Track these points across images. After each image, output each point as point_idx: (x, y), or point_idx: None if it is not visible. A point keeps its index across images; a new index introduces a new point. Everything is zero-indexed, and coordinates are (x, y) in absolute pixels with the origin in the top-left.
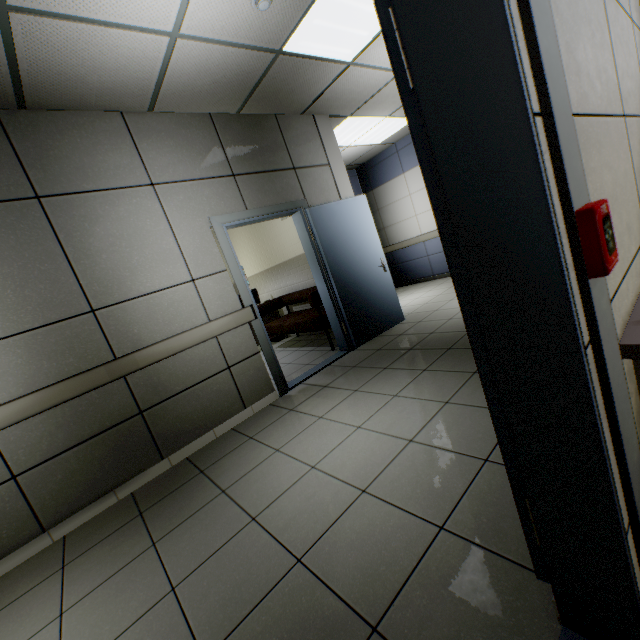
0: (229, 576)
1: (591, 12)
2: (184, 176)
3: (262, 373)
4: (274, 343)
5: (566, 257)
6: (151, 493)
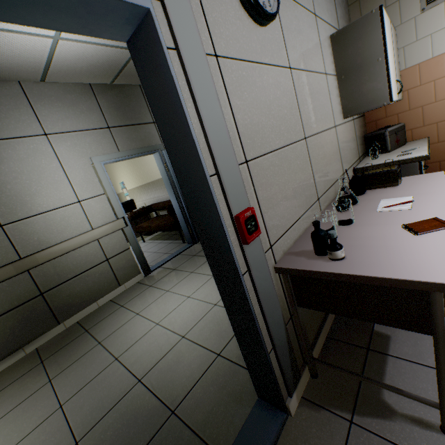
0: (97, 394)
1: (277, 93)
2: (71, 128)
3: (132, 262)
4: (147, 236)
5: (231, 236)
6: (50, 347)
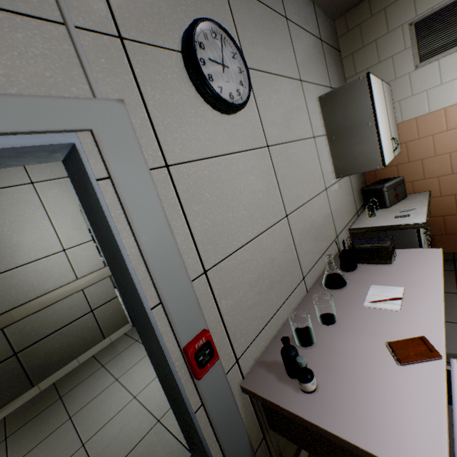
0: None
1: (250, 179)
2: (60, 175)
3: (119, 311)
4: None
5: (179, 371)
6: (19, 418)
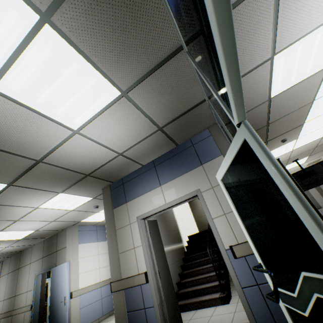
0: None
1: None
2: (35, 259)
3: None
4: None
5: None
6: None
